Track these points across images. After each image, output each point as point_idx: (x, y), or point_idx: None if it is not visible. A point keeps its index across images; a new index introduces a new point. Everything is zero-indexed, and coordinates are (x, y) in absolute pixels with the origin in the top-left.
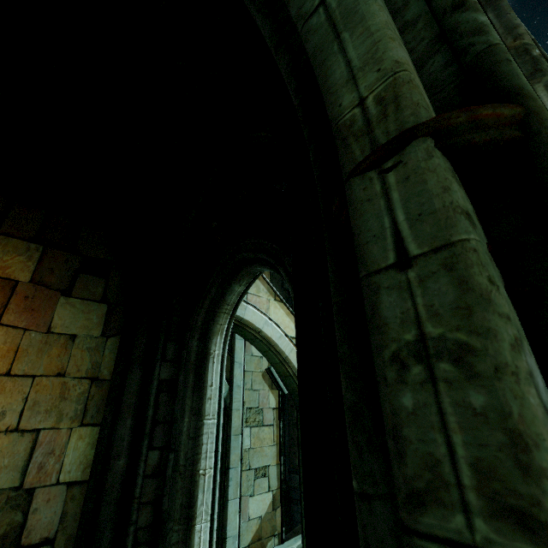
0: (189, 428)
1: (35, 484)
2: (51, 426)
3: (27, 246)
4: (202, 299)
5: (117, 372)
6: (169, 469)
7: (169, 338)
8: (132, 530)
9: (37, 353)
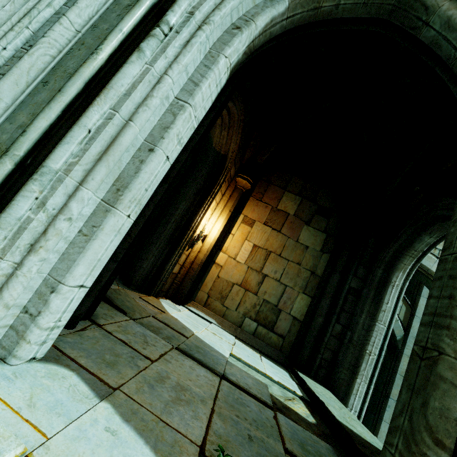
0: (364, 322)
1: (282, 308)
2: (291, 286)
3: (295, 197)
4: (392, 242)
5: (325, 273)
6: (345, 339)
7: (361, 263)
8: (319, 356)
9: (291, 250)
